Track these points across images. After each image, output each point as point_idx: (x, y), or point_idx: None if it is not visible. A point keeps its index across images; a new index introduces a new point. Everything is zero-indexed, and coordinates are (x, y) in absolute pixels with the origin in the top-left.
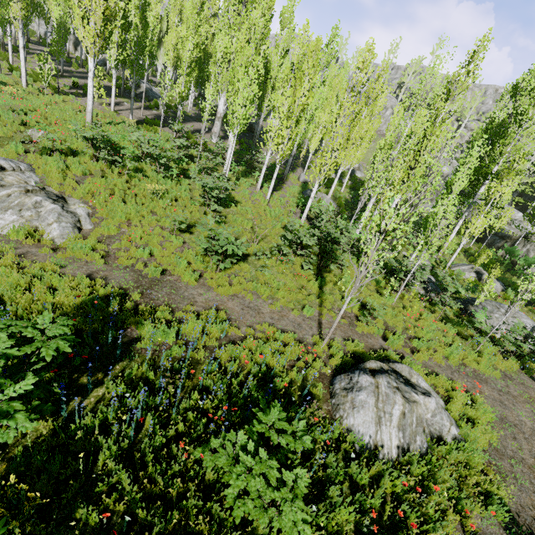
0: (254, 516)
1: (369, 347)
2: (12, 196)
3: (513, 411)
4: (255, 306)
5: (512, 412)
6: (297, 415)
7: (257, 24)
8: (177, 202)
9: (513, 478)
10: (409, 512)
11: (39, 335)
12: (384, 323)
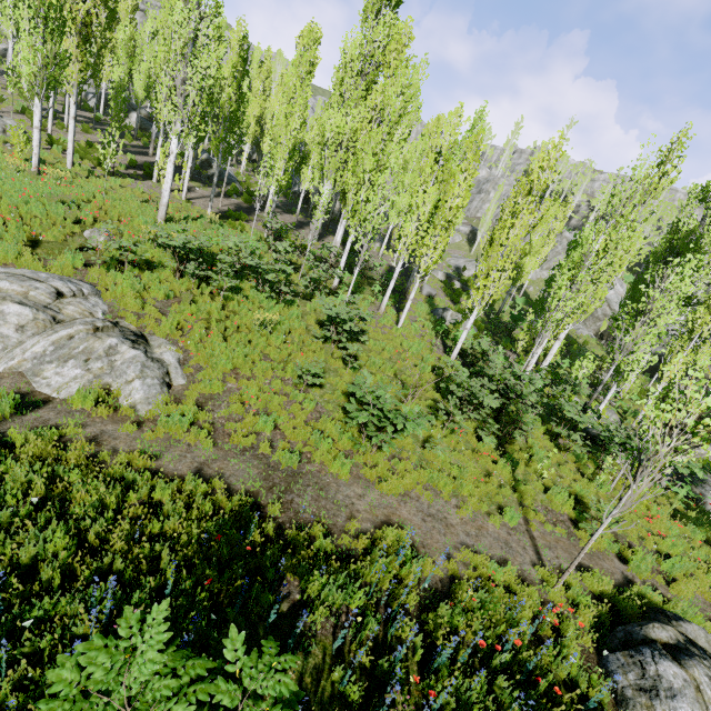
0: None
1: (610, 577)
2: (76, 337)
3: None
4: (438, 512)
5: None
6: None
7: (393, 104)
8: (290, 336)
9: None
10: None
11: (238, 694)
12: (610, 528)
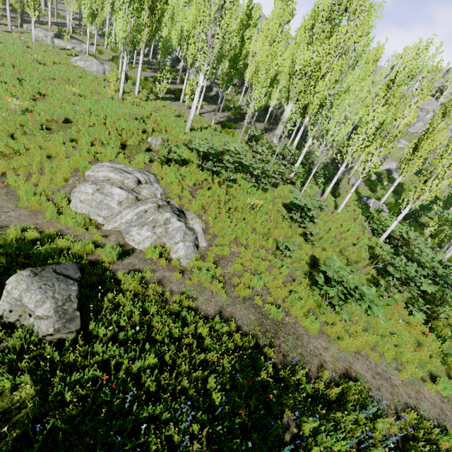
0: None
1: None
2: (148, 211)
3: None
4: (383, 372)
5: None
6: None
7: (359, 42)
8: (267, 215)
9: None
10: None
11: None
12: None
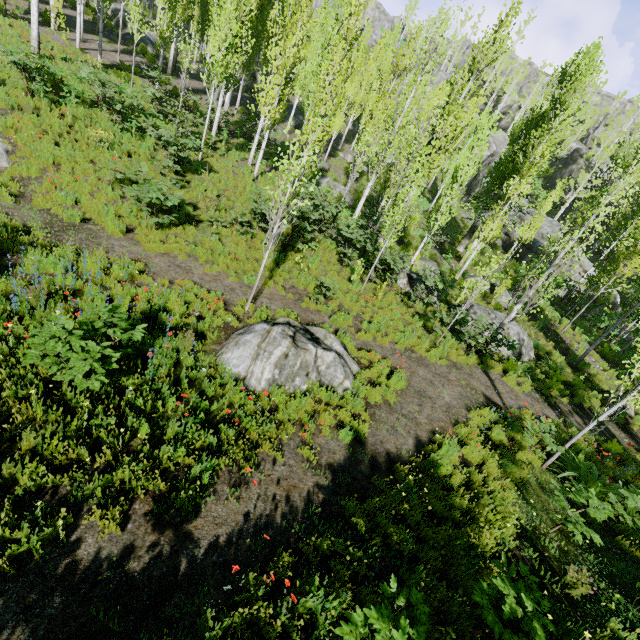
0: (44, 365)
1: (308, 320)
2: None
3: (438, 389)
4: (187, 266)
5: (435, 389)
6: (165, 339)
7: None
8: (132, 158)
9: (391, 426)
10: (243, 416)
11: None
12: (341, 305)
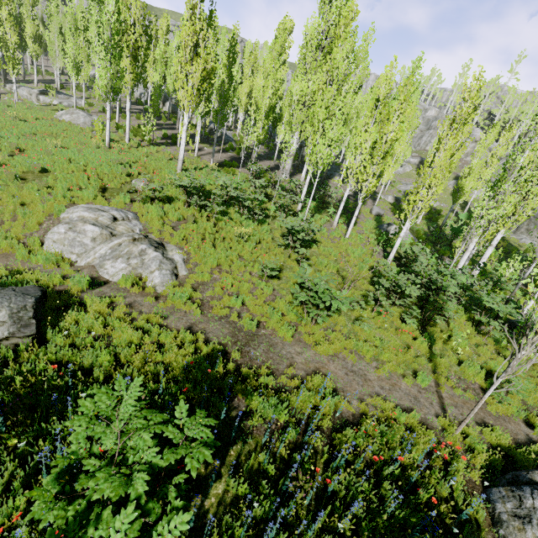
0: None
1: (512, 436)
2: (123, 244)
3: None
4: (359, 370)
5: None
6: None
7: (340, 67)
8: (260, 244)
9: None
10: None
11: (179, 435)
12: (521, 399)
